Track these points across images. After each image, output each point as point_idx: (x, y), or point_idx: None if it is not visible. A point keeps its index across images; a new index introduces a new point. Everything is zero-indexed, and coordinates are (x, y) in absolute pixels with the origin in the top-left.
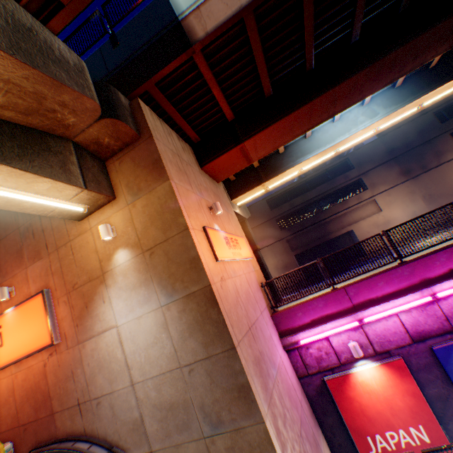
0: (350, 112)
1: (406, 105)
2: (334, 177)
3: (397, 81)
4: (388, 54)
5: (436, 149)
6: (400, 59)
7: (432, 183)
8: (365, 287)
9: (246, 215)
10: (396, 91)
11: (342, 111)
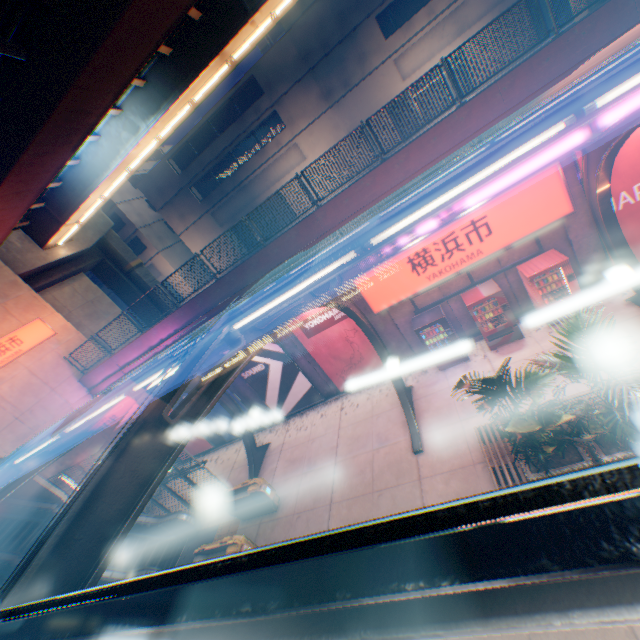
0: (110, 124)
1: (164, 115)
2: (247, 108)
3: (134, 85)
4: (19, 162)
5: (360, 50)
6: (48, 149)
7: (358, 111)
8: (123, 355)
9: (94, 239)
10: (148, 92)
11: (52, 181)
